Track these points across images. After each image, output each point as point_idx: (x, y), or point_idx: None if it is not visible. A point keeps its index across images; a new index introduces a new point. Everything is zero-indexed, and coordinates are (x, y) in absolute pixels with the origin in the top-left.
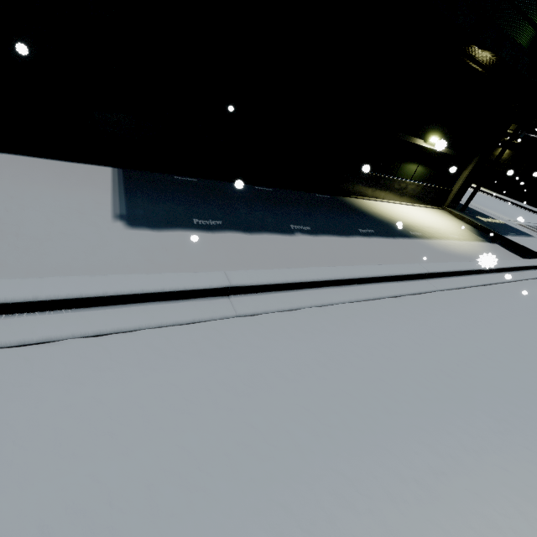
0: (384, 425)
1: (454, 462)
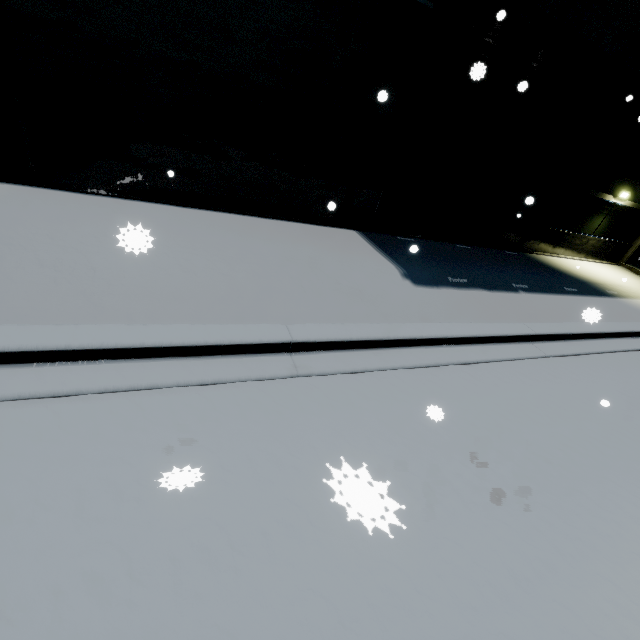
0: None
1: None
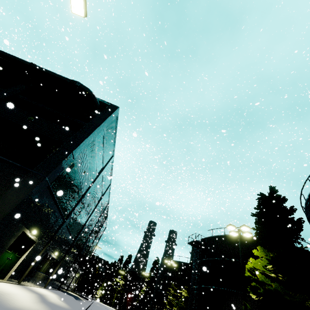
0: None
1: None
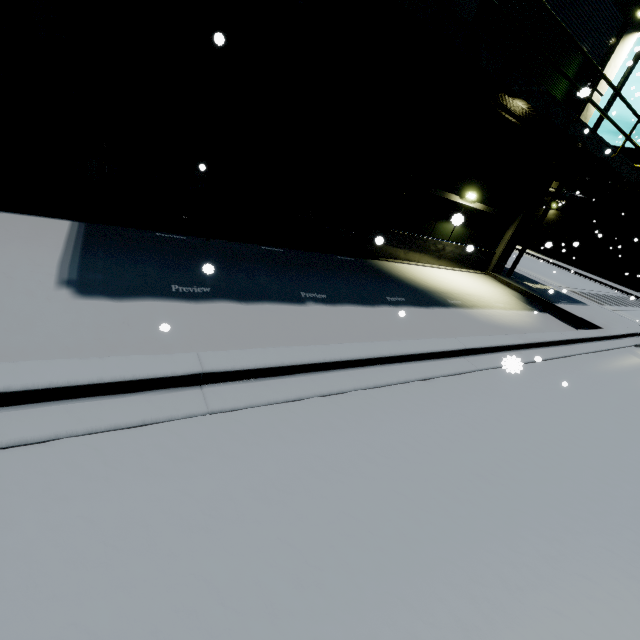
0: (399, 561)
1: (491, 609)
